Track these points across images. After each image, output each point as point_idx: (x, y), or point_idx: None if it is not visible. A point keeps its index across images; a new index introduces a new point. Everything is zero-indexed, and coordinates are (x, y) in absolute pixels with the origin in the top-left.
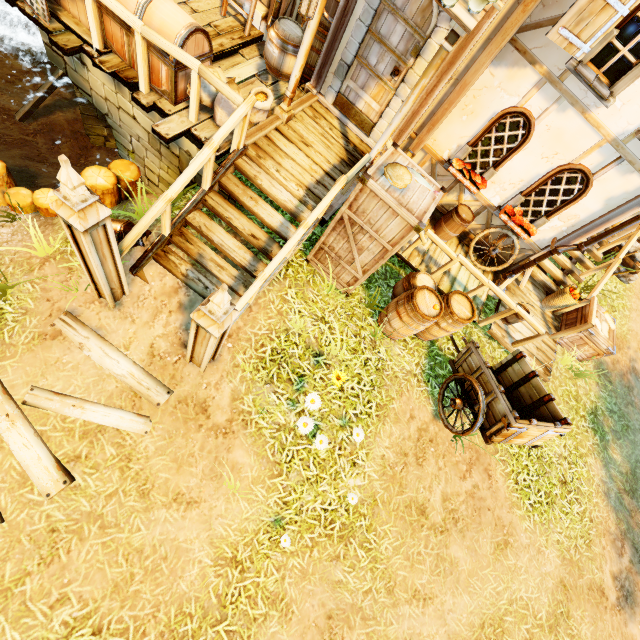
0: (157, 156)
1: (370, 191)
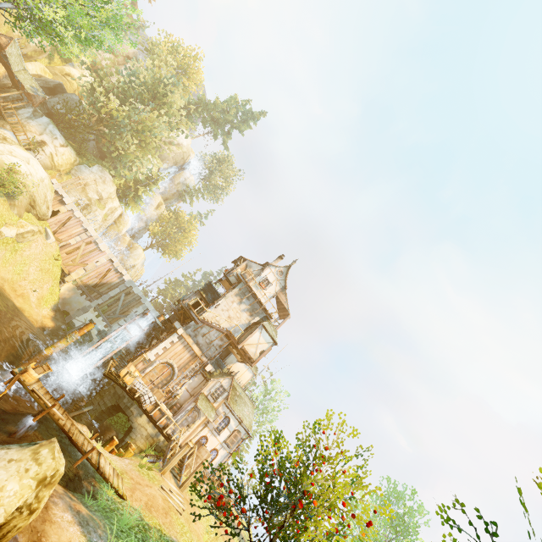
0: (145, 440)
1: (204, 447)
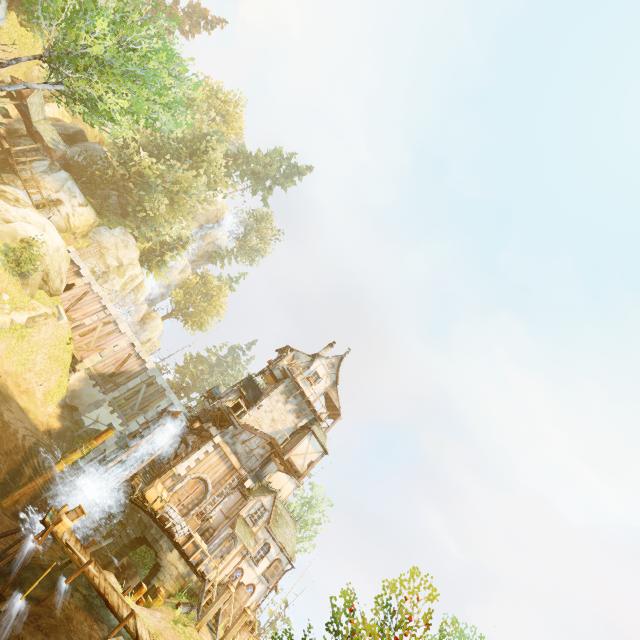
0: (175, 581)
1: (243, 587)
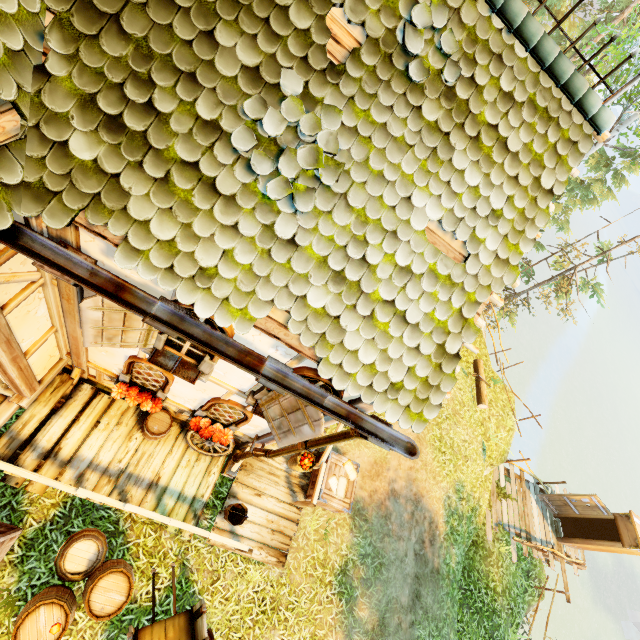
0: None
1: None
